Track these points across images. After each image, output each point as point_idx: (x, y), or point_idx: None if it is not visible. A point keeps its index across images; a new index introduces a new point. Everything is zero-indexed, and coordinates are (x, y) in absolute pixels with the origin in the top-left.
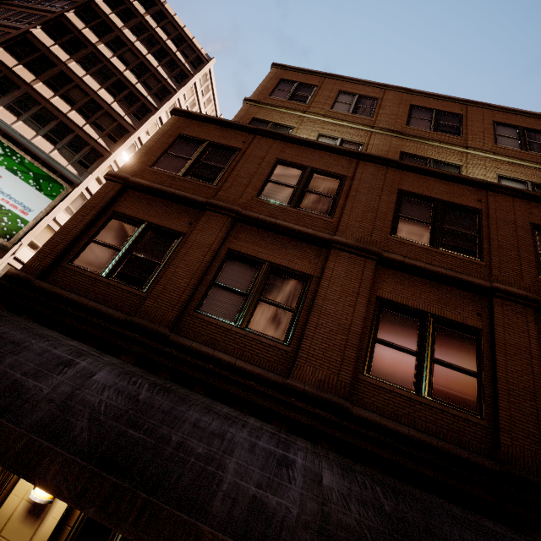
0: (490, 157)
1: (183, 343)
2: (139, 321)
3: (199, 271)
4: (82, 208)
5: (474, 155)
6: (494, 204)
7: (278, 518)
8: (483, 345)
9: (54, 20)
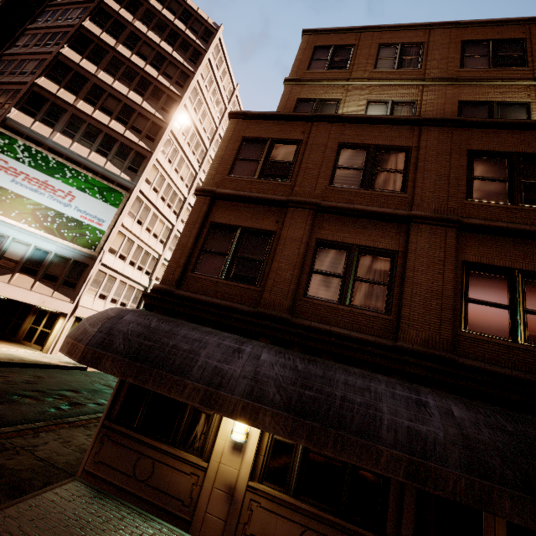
0: None
1: (304, 324)
2: (264, 311)
3: (298, 263)
4: (186, 224)
5: None
6: None
7: (430, 439)
8: None
9: (76, 34)
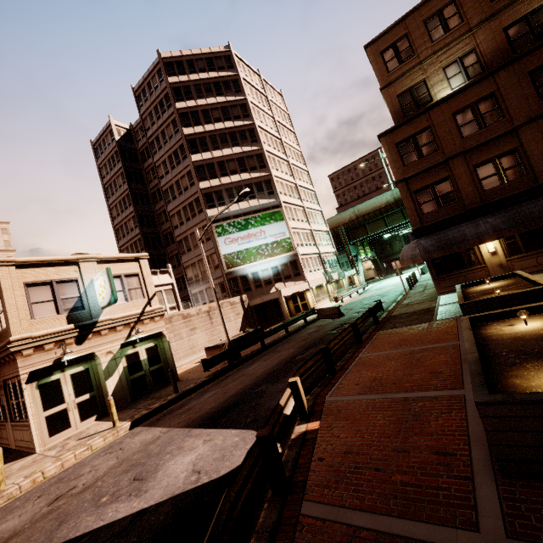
0: None
1: (492, 201)
2: (470, 208)
3: (471, 182)
4: (403, 200)
5: None
6: None
7: None
8: None
9: (187, 144)
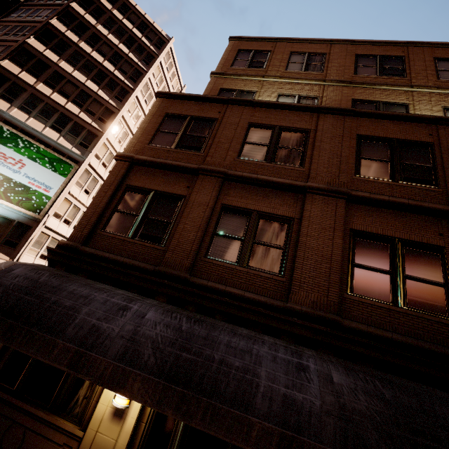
0: (434, 92)
1: (201, 283)
2: (164, 270)
3: (202, 225)
4: (103, 186)
5: (419, 92)
6: (445, 136)
7: (306, 409)
8: (447, 260)
9: (42, 29)
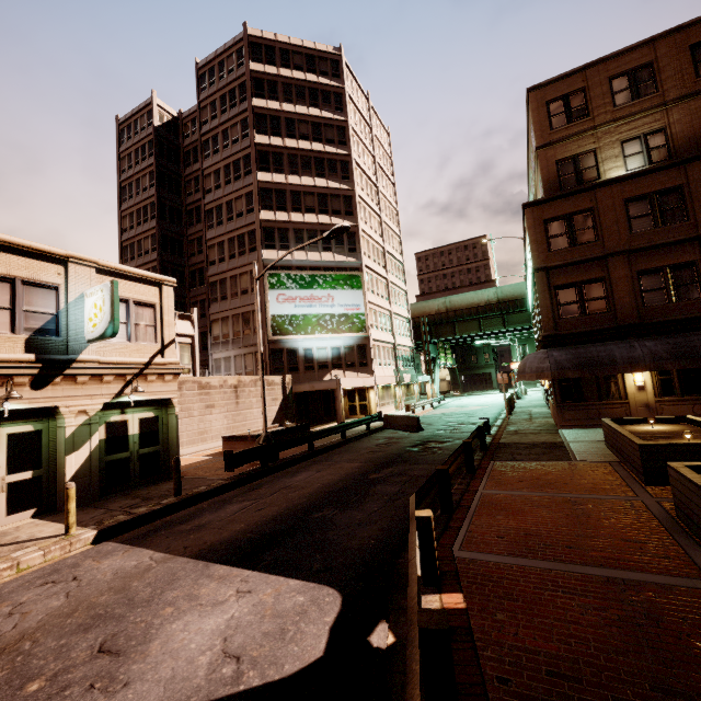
0: None
1: (653, 322)
2: (623, 324)
3: (631, 291)
4: (538, 294)
5: None
6: None
7: None
8: None
9: (256, 155)
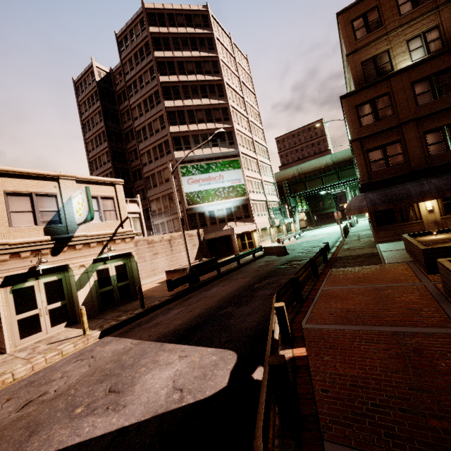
0: None
1: (436, 165)
2: (416, 169)
3: (420, 146)
4: (355, 157)
5: None
6: None
7: None
8: None
9: (162, 90)
